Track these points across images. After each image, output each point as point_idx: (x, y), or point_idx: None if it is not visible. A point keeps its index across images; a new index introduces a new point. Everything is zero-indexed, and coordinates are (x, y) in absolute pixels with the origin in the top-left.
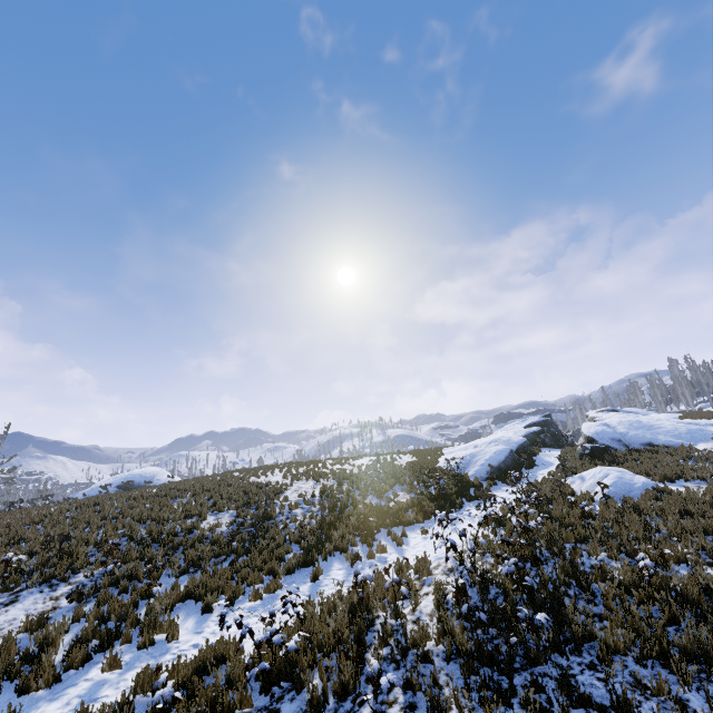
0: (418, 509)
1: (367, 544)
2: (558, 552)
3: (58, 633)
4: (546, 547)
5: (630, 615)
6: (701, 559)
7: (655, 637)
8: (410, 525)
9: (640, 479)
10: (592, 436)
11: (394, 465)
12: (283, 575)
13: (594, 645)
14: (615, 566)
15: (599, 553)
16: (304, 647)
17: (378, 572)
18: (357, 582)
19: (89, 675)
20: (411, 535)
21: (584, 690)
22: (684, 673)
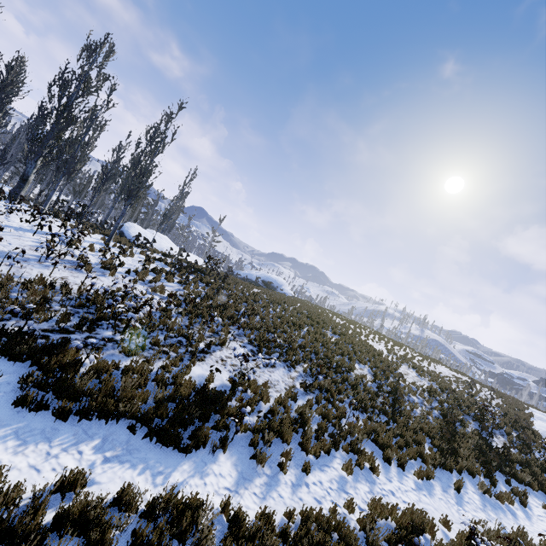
0: (530, 473)
1: (491, 481)
2: None
3: (310, 416)
4: None
5: None
6: None
7: None
8: (522, 483)
9: None
10: None
11: (484, 398)
12: (430, 465)
13: None
14: None
15: None
16: None
17: (522, 530)
18: None
19: (334, 465)
20: (530, 499)
21: None
22: None
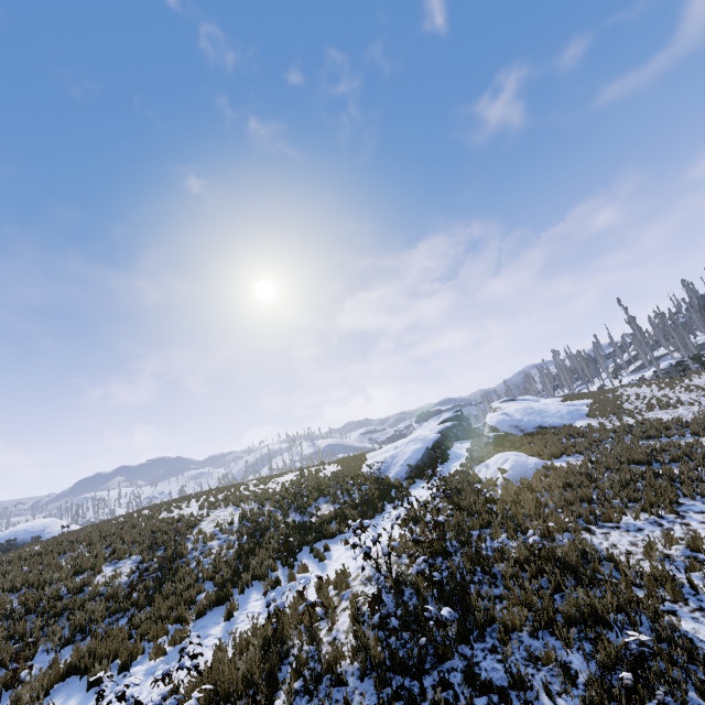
0: (341, 520)
1: (288, 566)
2: (465, 541)
3: None
4: (455, 538)
5: (523, 591)
6: (579, 526)
7: (544, 608)
8: (334, 537)
9: (532, 460)
10: (494, 425)
11: (319, 477)
12: (192, 620)
13: (496, 627)
14: (513, 545)
15: (501, 535)
16: (210, 702)
17: (298, 595)
18: (269, 612)
19: None
20: (334, 548)
21: (485, 676)
22: (567, 637)
